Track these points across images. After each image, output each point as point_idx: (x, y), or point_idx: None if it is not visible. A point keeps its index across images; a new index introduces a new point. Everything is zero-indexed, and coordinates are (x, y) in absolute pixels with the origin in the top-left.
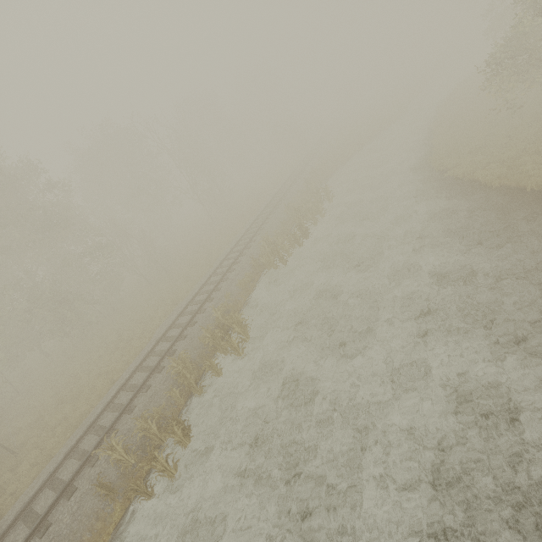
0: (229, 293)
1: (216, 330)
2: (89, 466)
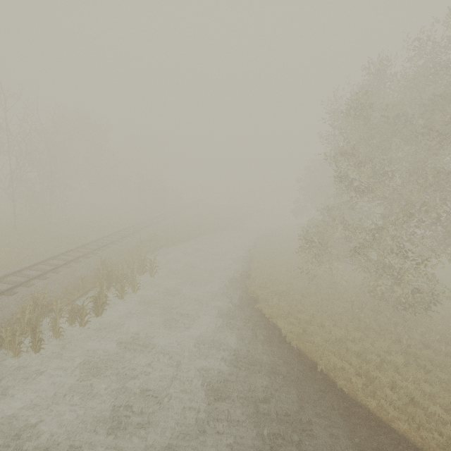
0: None
1: None
2: None
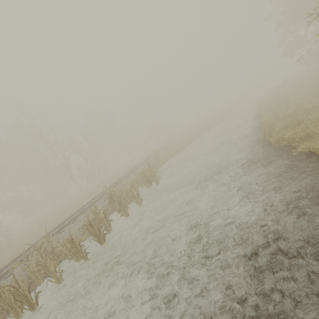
0: None
1: None
2: None
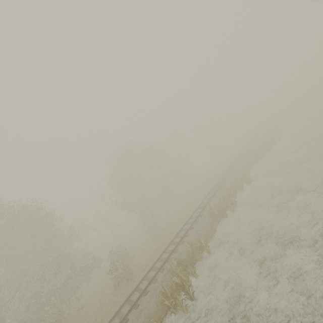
0: (237, 171)
1: (238, 175)
2: (200, 216)
